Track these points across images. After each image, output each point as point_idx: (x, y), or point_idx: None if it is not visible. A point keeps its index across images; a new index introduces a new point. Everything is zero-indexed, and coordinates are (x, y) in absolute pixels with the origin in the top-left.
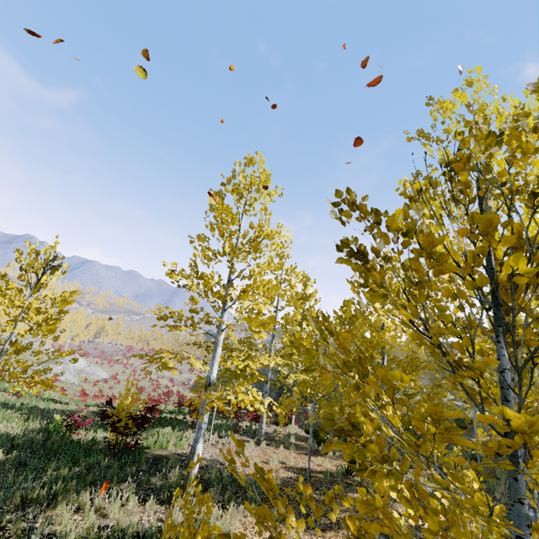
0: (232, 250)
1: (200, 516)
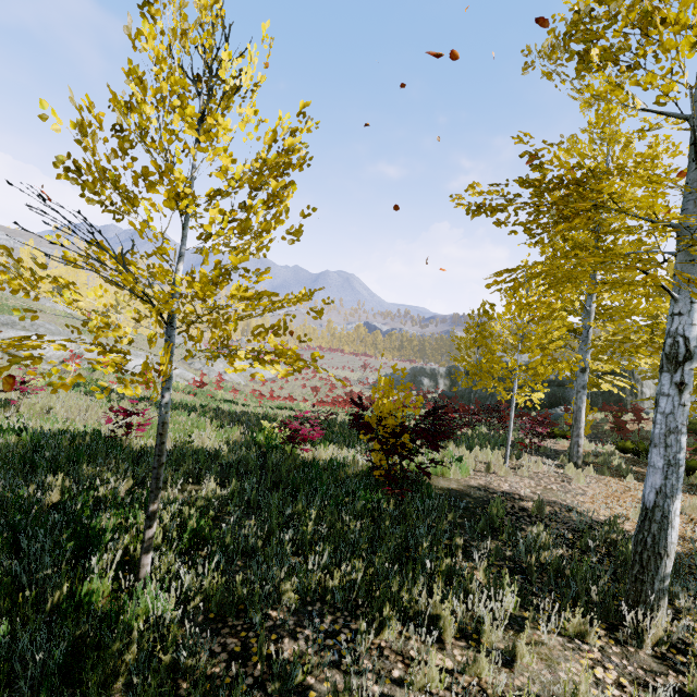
0: None
1: None
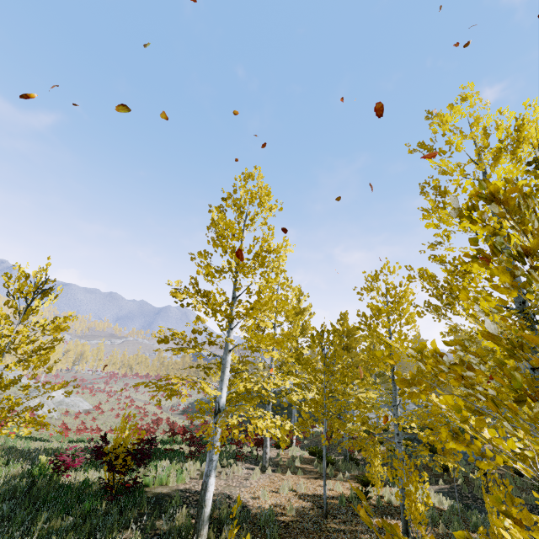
0: (238, 266)
1: None
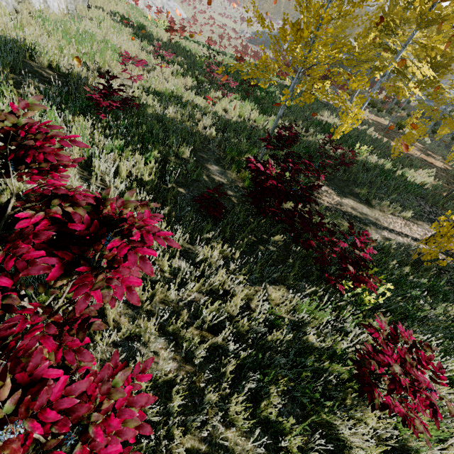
0: None
1: (364, 128)
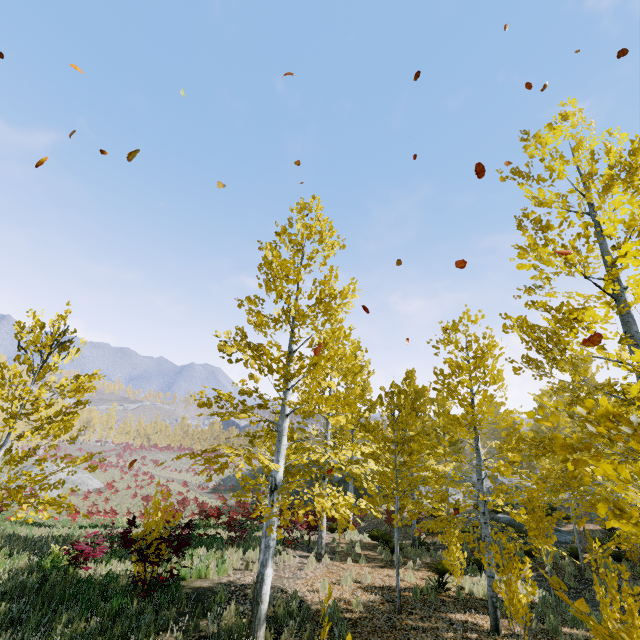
0: (298, 313)
1: None
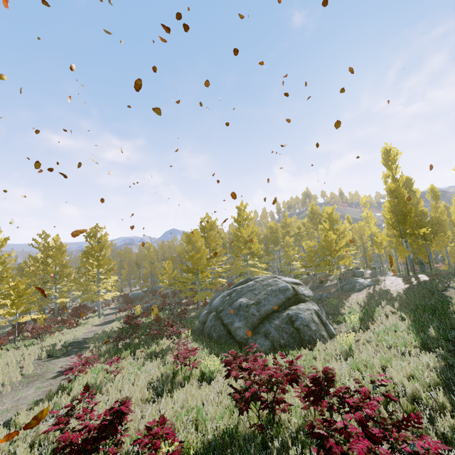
0: None
1: None
